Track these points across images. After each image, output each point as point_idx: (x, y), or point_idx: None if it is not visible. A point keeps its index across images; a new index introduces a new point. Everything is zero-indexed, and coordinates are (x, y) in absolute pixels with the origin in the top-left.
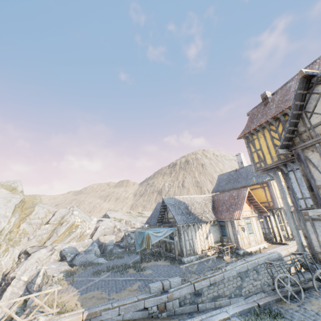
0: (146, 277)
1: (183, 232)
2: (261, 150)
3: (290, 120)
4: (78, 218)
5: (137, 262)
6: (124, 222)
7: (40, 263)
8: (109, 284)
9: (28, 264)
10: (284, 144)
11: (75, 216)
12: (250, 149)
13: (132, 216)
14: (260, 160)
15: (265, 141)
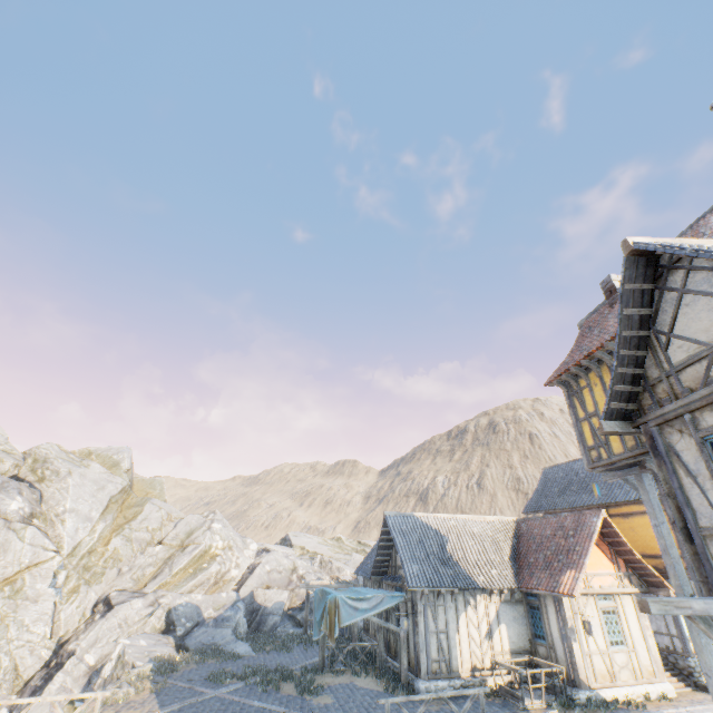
0: (311, 712)
1: (424, 609)
2: (598, 415)
3: (618, 352)
4: (220, 539)
5: (312, 668)
6: (317, 563)
7: (126, 629)
8: (226, 712)
9: (104, 628)
10: (615, 408)
11: (215, 534)
12: (574, 411)
13: (342, 550)
14: (597, 442)
15: (604, 393)
